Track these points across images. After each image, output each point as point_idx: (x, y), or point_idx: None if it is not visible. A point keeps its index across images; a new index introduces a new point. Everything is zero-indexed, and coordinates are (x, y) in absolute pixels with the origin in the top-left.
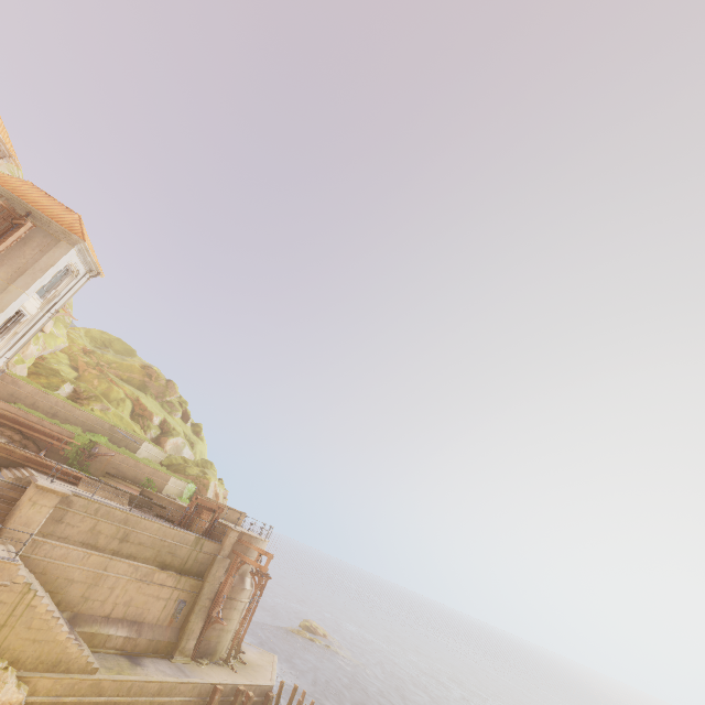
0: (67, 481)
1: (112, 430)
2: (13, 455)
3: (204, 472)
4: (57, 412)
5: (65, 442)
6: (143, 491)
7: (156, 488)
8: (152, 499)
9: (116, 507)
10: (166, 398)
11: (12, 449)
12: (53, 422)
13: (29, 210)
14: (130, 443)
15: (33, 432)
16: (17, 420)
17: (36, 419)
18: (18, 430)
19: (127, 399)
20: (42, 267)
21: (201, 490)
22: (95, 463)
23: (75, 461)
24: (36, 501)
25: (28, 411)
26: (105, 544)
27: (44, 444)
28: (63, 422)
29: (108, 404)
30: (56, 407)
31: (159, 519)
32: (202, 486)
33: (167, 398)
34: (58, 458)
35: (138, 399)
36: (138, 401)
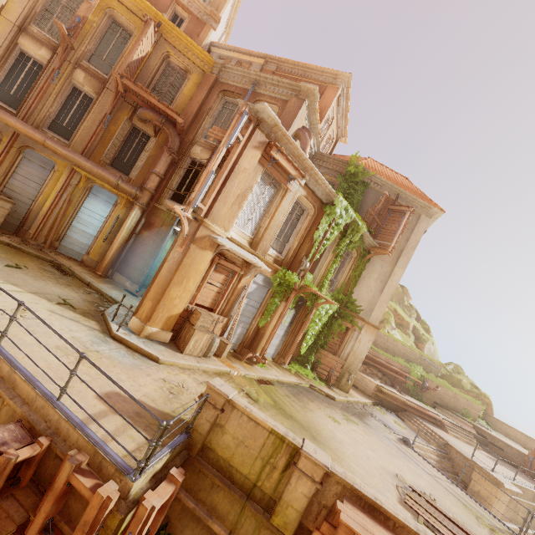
0: (430, 421)
1: (420, 358)
2: (397, 400)
3: (473, 385)
4: (388, 347)
5: (404, 376)
6: (473, 427)
7: (471, 417)
8: (485, 437)
9: (527, 487)
10: (405, 303)
11: (404, 401)
12: (391, 357)
13: (396, 192)
14: (433, 369)
15: (387, 370)
16: (373, 358)
17: (384, 357)
18: (376, 367)
19: (389, 311)
20: (411, 244)
21: (485, 409)
22: (425, 393)
23: (413, 392)
24: (498, 497)
25: (373, 348)
26: (520, 518)
27: (391, 377)
28: (391, 354)
29: (393, 325)
30: (387, 343)
31: (508, 465)
32: (485, 404)
33: (406, 303)
34: (401, 389)
35: (395, 310)
36: (395, 312)
